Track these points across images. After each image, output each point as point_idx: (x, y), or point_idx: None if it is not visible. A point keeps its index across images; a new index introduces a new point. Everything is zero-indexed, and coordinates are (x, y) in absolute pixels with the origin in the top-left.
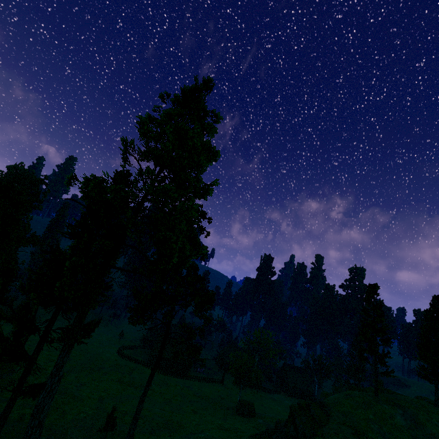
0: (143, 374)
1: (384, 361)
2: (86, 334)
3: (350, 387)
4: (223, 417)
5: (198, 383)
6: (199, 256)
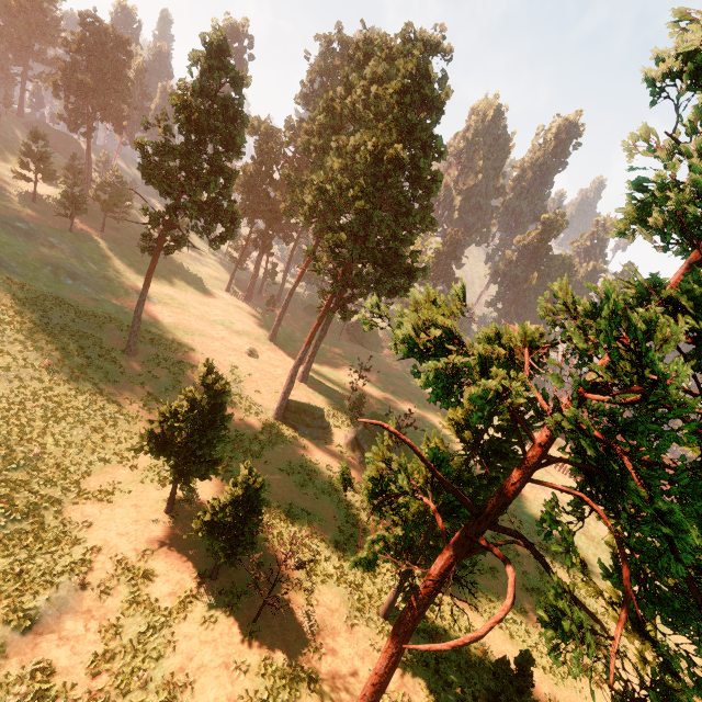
0: None
1: None
2: None
3: None
4: None
5: None
6: None
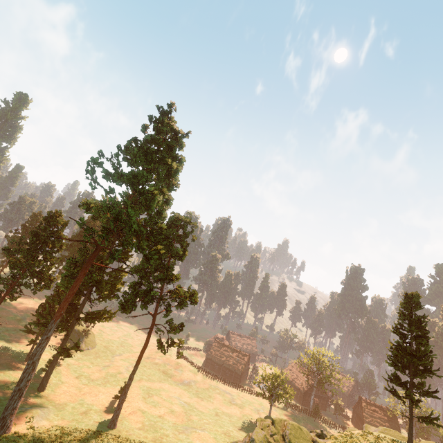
0: (187, 371)
1: (413, 398)
2: (104, 319)
3: (384, 430)
4: (241, 427)
5: (243, 393)
6: (179, 257)
